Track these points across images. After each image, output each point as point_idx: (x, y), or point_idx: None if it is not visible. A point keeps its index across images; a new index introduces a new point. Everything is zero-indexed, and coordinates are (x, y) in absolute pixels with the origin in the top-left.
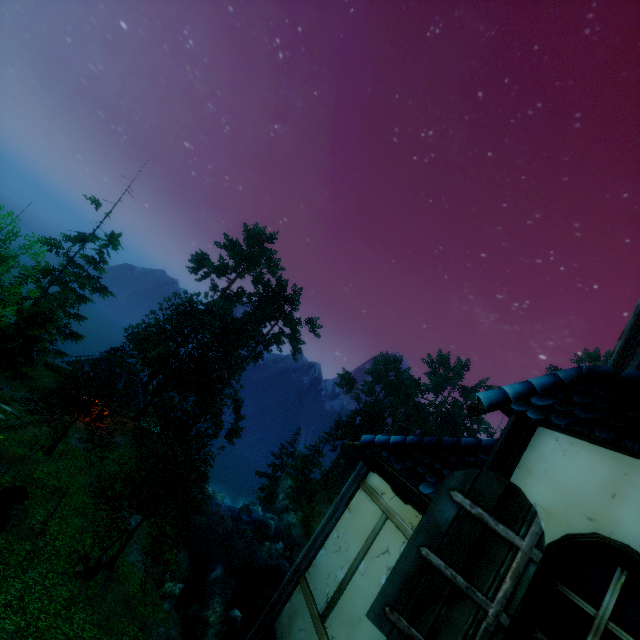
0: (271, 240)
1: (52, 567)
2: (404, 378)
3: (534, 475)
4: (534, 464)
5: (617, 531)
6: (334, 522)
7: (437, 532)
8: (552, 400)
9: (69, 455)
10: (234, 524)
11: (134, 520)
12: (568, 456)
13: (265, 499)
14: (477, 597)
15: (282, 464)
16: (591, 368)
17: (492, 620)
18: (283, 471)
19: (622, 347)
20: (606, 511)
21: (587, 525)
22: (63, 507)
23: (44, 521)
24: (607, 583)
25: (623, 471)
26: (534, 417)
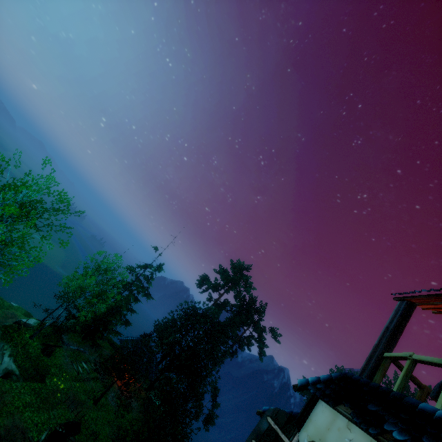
0: (247, 269)
1: None
2: None
3: (311, 422)
4: (313, 417)
5: None
6: None
7: (259, 434)
8: (323, 385)
9: (105, 408)
10: None
11: None
12: (323, 412)
13: None
14: None
15: None
16: (345, 373)
17: None
18: None
19: (364, 365)
20: (325, 435)
21: (318, 441)
22: None
23: None
24: None
25: (334, 418)
26: (311, 391)
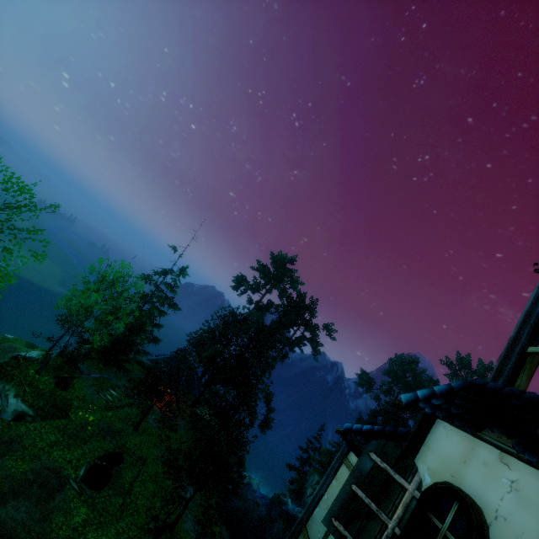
0: (292, 262)
1: (134, 521)
2: (421, 379)
3: (430, 450)
4: (431, 443)
5: (463, 482)
6: (325, 487)
7: (361, 476)
8: (443, 401)
9: (148, 432)
10: (267, 512)
11: (189, 493)
12: (448, 438)
13: (294, 492)
14: (382, 516)
15: (309, 459)
16: (472, 380)
17: (390, 531)
18: (310, 466)
19: (498, 366)
20: (460, 471)
21: (450, 480)
22: (143, 473)
23: (131, 482)
24: (449, 510)
25: (471, 447)
26: (427, 411)
